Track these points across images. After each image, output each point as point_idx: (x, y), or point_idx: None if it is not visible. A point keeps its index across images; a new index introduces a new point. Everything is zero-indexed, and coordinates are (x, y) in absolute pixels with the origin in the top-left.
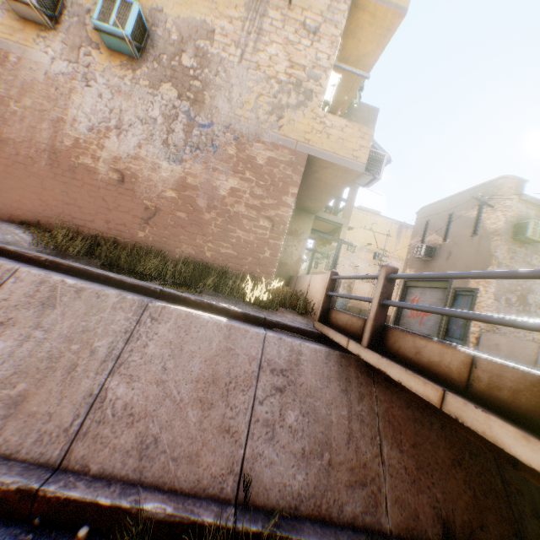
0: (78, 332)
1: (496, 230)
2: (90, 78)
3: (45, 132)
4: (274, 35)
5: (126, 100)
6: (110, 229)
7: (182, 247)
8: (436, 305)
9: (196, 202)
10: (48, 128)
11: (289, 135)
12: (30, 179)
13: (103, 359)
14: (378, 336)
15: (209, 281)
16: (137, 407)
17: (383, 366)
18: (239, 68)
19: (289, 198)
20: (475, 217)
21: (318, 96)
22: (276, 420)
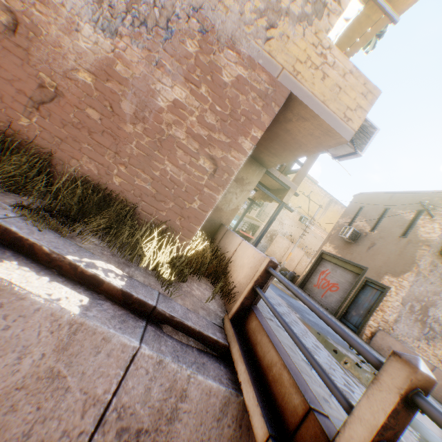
0: None
1: (428, 241)
2: None
3: None
4: None
5: None
6: None
7: (82, 159)
8: (343, 286)
9: (119, 103)
10: None
11: (276, 56)
12: None
13: None
14: None
15: (93, 224)
16: None
17: None
18: None
19: (247, 142)
20: (410, 220)
21: (331, 16)
22: None
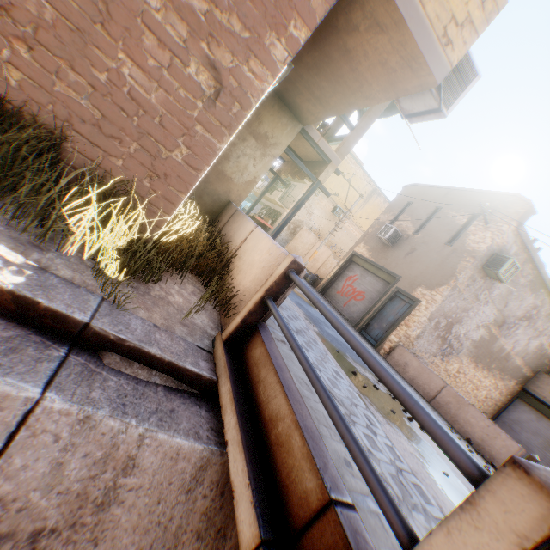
0: None
1: (475, 252)
2: None
3: None
4: None
5: None
6: None
7: None
8: (370, 295)
9: None
10: None
11: None
12: None
13: None
14: None
15: None
16: None
17: None
18: None
19: (281, 47)
20: (462, 225)
21: None
22: None
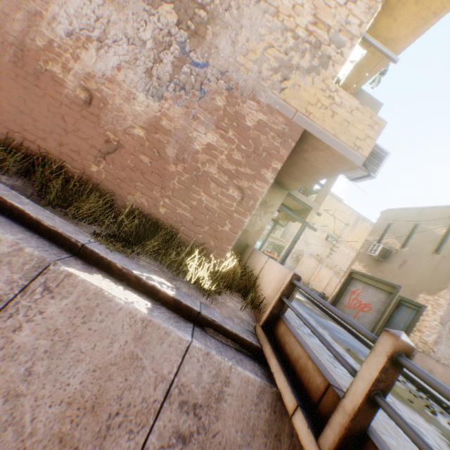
0: None
1: None
2: None
3: (17, 23)
4: None
5: (118, 12)
6: (61, 152)
7: (136, 195)
8: (376, 306)
9: (164, 149)
10: (22, 20)
11: (290, 101)
12: None
13: None
14: (350, 445)
15: (149, 246)
16: None
17: None
18: (255, 9)
19: (269, 173)
20: (442, 235)
21: (335, 66)
22: None
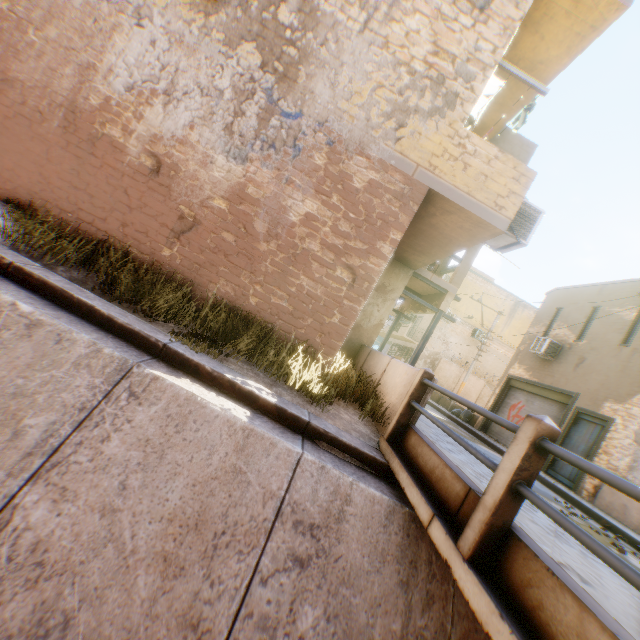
0: (5, 395)
1: None
2: (144, 14)
3: (66, 79)
4: (421, 1)
5: (188, 57)
6: (125, 235)
7: (219, 283)
8: None
9: (252, 223)
10: (72, 76)
11: (409, 154)
12: (33, 142)
13: (29, 450)
14: (493, 543)
15: (241, 344)
16: (55, 551)
17: (500, 639)
18: (358, 41)
19: (387, 246)
20: (632, 320)
21: (465, 105)
22: (281, 619)
